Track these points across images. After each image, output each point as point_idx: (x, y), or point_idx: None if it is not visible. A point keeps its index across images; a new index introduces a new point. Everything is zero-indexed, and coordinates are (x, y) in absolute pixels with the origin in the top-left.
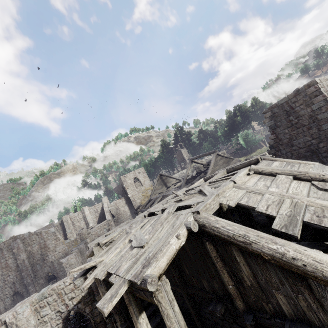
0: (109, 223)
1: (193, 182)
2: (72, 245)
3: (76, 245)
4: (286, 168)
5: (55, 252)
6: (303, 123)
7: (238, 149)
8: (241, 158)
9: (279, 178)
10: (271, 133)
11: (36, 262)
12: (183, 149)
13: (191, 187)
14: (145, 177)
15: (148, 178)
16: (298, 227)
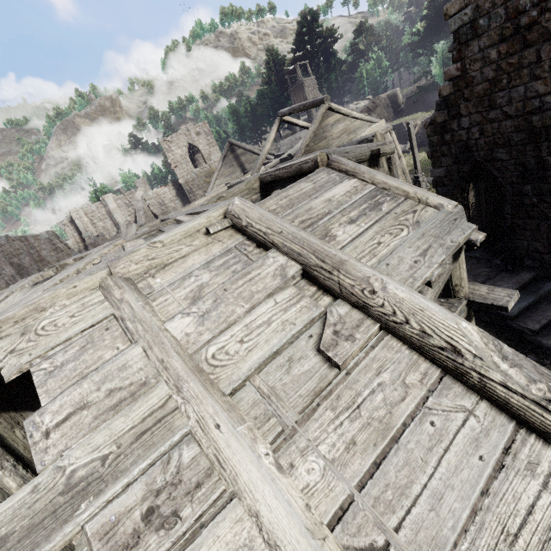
0: None
1: None
2: None
3: None
4: (303, 234)
5: None
6: (549, 27)
7: (423, 90)
8: (421, 113)
9: (258, 267)
10: (454, 57)
11: None
12: (307, 79)
13: (183, 210)
14: (212, 145)
15: (217, 146)
16: None
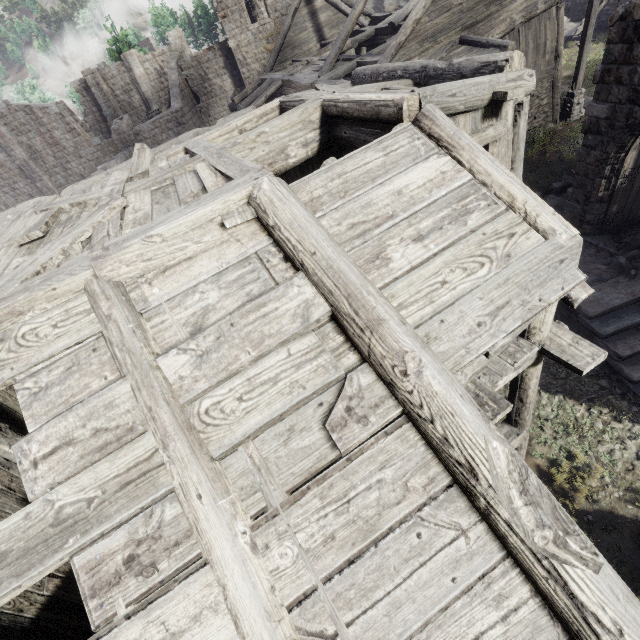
0: (178, 119)
1: (363, 60)
2: (110, 152)
3: (117, 153)
4: (341, 265)
5: (81, 159)
6: None
7: None
8: None
9: (276, 298)
10: None
11: (51, 169)
12: None
13: (215, 133)
14: None
15: None
16: (19, 582)
